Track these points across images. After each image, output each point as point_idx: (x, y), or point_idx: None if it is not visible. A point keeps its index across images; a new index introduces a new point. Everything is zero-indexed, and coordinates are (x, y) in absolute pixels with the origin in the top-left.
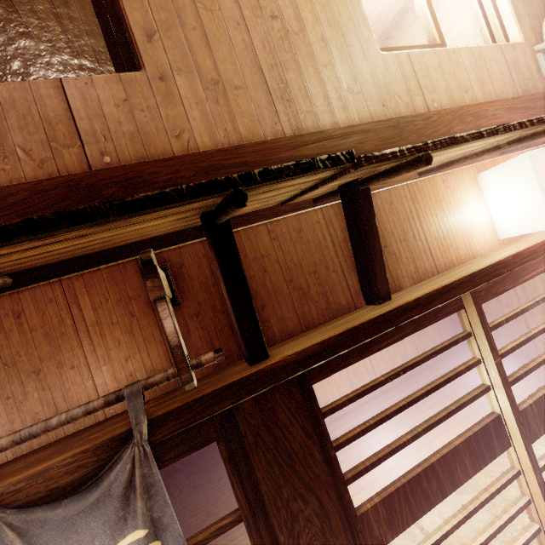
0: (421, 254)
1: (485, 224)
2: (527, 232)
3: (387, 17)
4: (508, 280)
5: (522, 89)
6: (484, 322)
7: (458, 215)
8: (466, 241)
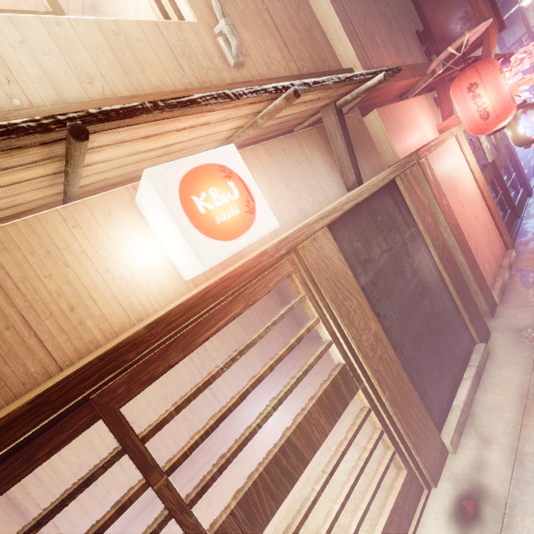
0: (15, 350)
1: (159, 265)
2: (194, 274)
3: None
4: (176, 349)
5: (199, 81)
6: (129, 434)
7: (102, 264)
8: (122, 300)
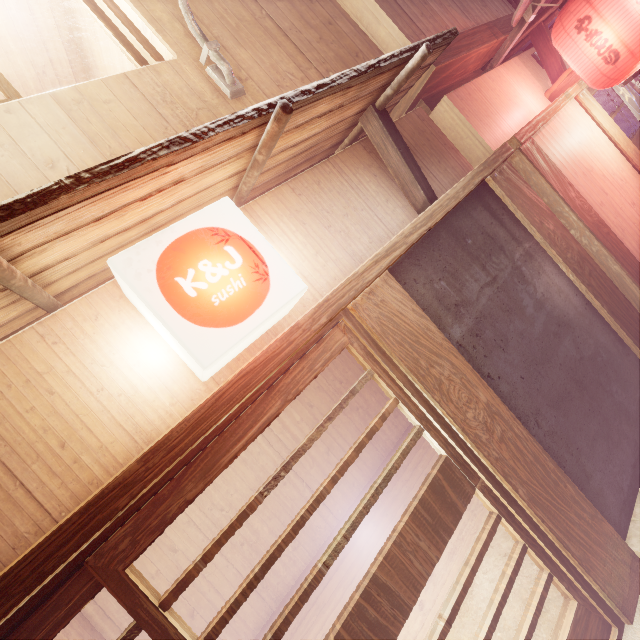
0: None
1: (167, 369)
2: (202, 375)
3: (56, 64)
4: (192, 478)
5: (188, 128)
6: (140, 602)
7: (94, 382)
8: (124, 422)
